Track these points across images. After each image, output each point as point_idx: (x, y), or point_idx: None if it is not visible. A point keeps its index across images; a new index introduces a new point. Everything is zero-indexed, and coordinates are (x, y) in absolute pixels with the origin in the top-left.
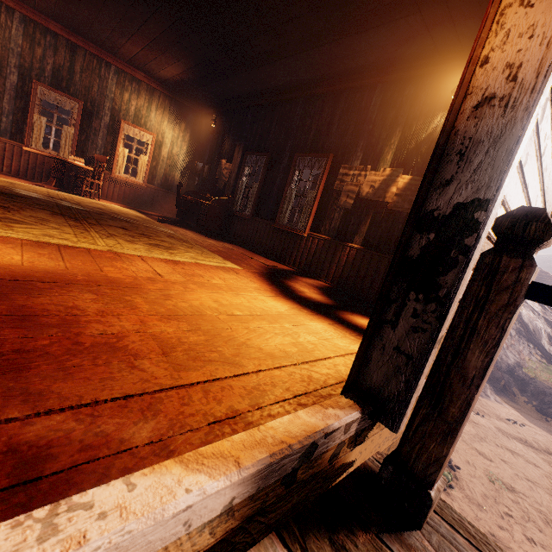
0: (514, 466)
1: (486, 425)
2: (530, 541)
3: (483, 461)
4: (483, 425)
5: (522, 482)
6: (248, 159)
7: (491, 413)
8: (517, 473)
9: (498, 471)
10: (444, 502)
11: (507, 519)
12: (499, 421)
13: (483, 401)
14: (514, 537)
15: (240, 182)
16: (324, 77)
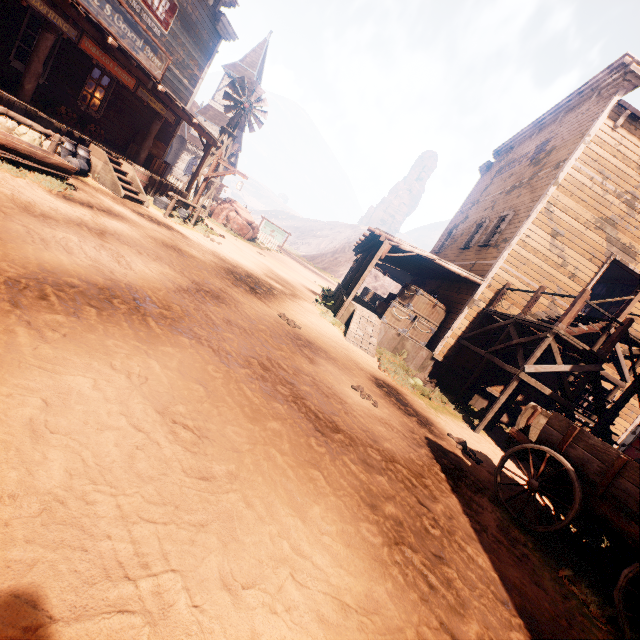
0: None
1: None
2: None
3: None
4: None
5: None
6: None
7: None
8: None
9: None
10: None
11: None
12: None
13: None
14: None
15: None
16: (635, 279)
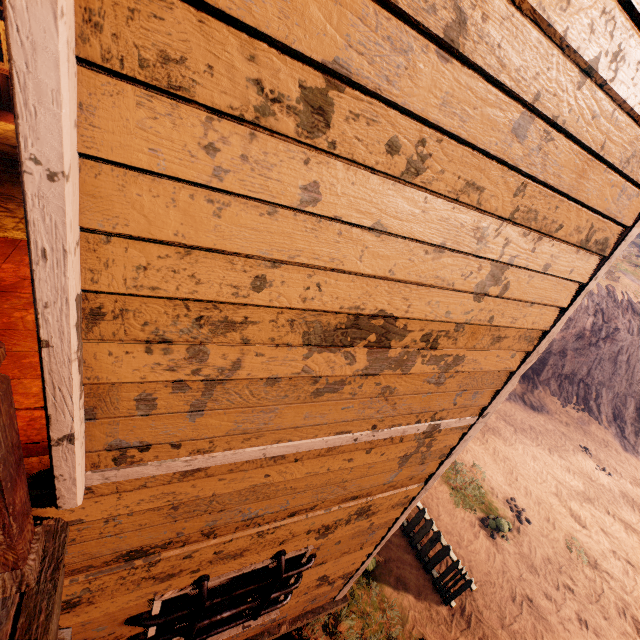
0: (618, 541)
1: (607, 486)
2: (582, 623)
3: (571, 524)
4: (602, 485)
5: (616, 562)
6: None
7: (626, 473)
8: (617, 551)
9: (587, 540)
10: (54, 587)
11: (563, 592)
12: (634, 486)
13: (623, 456)
14: (560, 612)
15: None
16: None
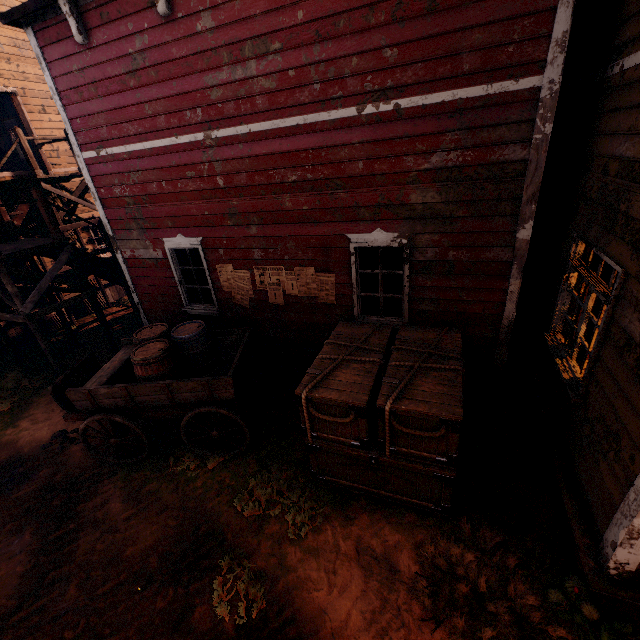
0: None
1: None
2: None
3: None
4: None
5: None
6: (6, 124)
7: None
8: None
9: None
10: None
11: None
12: None
13: None
14: None
15: (12, 140)
16: None
